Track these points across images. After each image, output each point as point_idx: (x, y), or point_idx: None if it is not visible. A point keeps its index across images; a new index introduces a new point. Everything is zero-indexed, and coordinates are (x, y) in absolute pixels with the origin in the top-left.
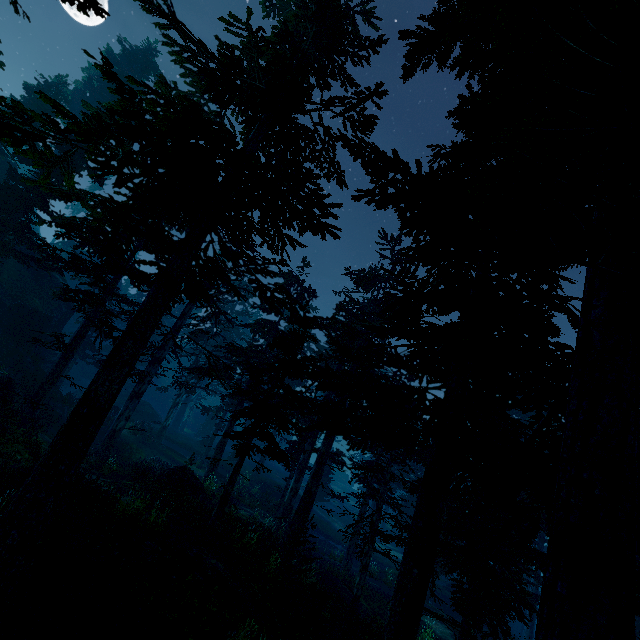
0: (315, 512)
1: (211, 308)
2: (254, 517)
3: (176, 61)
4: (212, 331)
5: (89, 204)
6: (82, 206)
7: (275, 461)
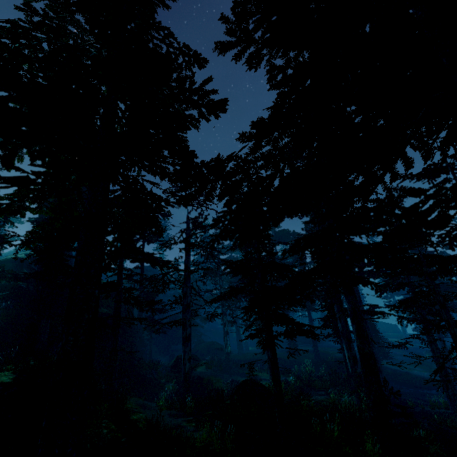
0: (387, 368)
1: (203, 251)
2: (331, 398)
3: (29, 69)
4: (220, 269)
5: (34, 209)
6: (33, 214)
7: (327, 341)
